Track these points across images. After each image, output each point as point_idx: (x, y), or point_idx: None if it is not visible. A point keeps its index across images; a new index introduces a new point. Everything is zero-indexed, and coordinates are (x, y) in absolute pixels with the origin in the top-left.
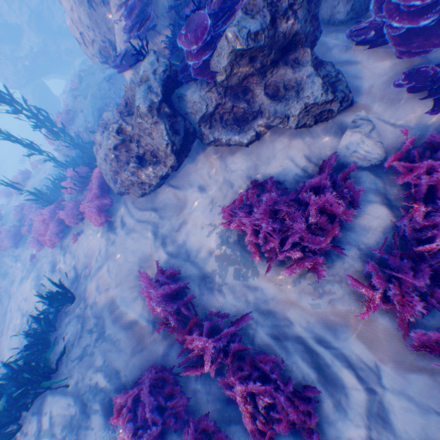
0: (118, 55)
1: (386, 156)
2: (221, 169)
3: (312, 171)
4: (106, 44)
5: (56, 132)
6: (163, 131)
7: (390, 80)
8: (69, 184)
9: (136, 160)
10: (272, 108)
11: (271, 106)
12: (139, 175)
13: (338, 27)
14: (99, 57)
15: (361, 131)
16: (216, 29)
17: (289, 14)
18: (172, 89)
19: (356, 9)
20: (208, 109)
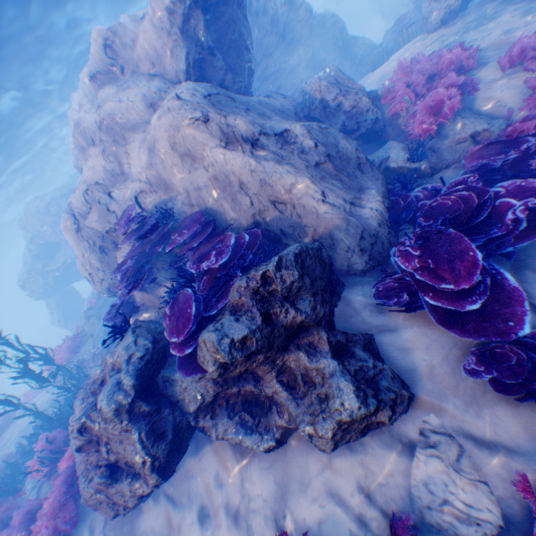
0: (116, 303)
1: (507, 514)
2: (234, 483)
3: (379, 530)
4: (116, 280)
5: (42, 378)
6: (136, 442)
7: (455, 358)
8: (37, 461)
9: (105, 469)
10: (291, 406)
11: (289, 403)
12: (109, 492)
13: (362, 277)
14: (106, 292)
15: (441, 455)
16: (207, 305)
17: (286, 304)
18: (156, 371)
19: (377, 257)
20: (205, 397)
